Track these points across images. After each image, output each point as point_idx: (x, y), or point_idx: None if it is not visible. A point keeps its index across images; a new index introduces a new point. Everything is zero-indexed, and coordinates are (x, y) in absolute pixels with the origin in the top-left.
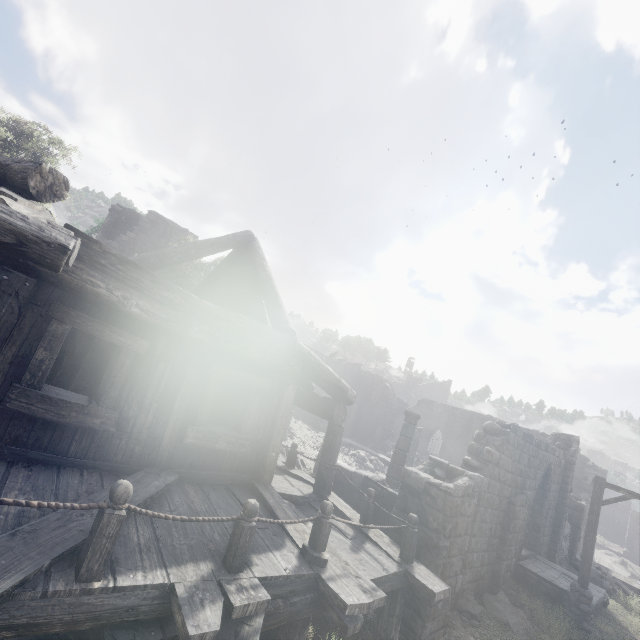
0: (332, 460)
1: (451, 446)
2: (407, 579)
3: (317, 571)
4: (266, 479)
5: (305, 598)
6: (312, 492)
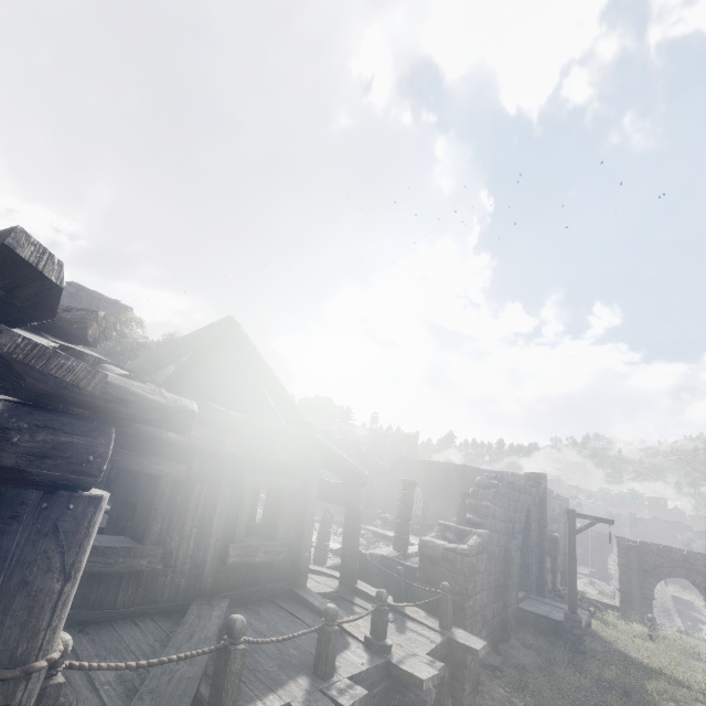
0: (355, 547)
1: (432, 502)
2: (451, 645)
3: (386, 658)
4: (303, 582)
5: (383, 687)
6: (339, 584)
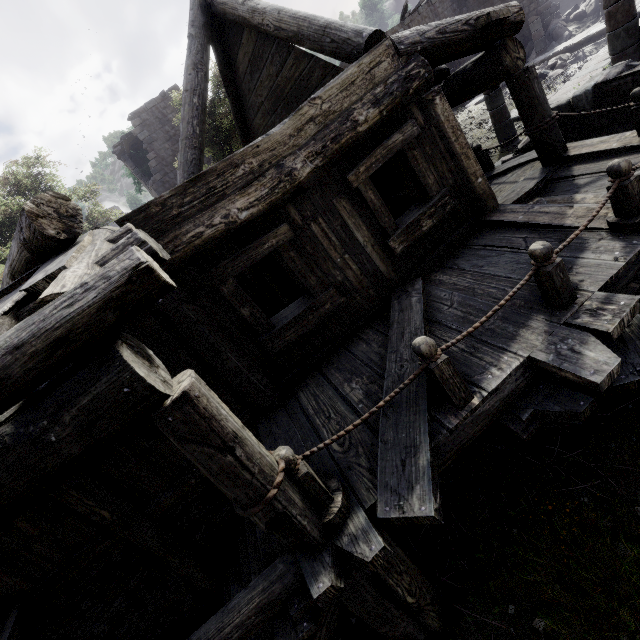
0: (545, 116)
1: None
2: None
3: None
4: (491, 206)
5: None
6: (542, 168)
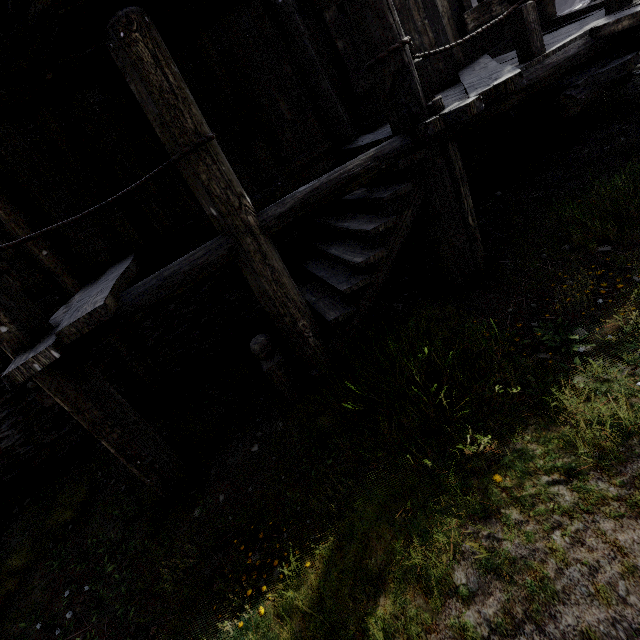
0: None
1: None
2: None
3: None
4: (551, 13)
5: None
6: None
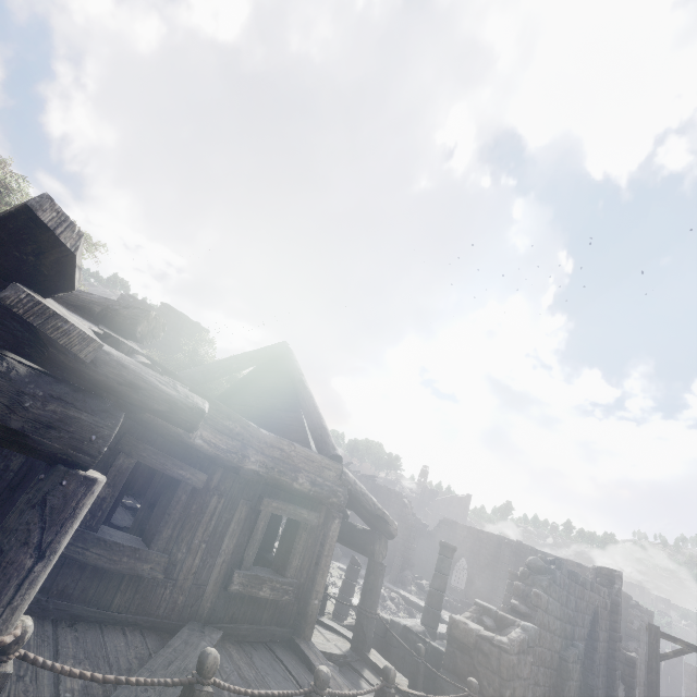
0: (373, 607)
1: (478, 579)
2: None
3: None
4: (307, 633)
5: None
6: (349, 648)
